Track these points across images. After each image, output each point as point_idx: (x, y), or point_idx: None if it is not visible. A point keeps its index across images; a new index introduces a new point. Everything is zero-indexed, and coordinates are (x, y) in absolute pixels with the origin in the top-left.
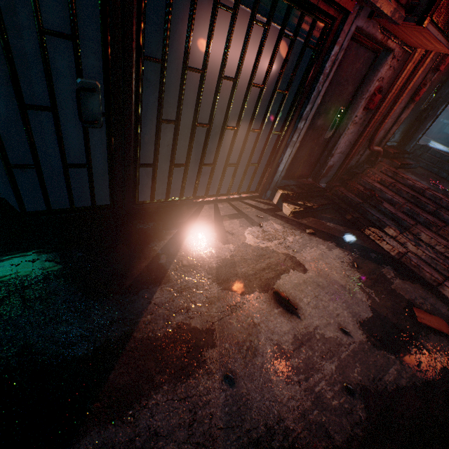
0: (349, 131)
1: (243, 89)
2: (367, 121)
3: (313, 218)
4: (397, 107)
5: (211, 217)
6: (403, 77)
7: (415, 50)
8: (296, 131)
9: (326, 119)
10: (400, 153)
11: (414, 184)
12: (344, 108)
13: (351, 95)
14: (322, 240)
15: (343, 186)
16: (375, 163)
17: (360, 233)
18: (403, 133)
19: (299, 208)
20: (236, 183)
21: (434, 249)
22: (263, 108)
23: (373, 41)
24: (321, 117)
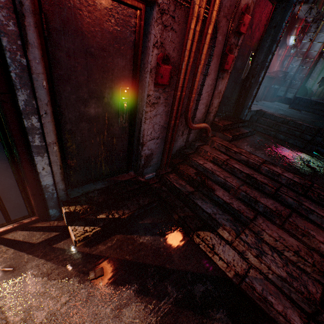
0: (149, 114)
1: None
2: (173, 98)
3: (121, 235)
4: (208, 78)
5: None
6: (190, 39)
7: (192, 1)
8: (29, 132)
9: (105, 105)
10: (232, 124)
11: (248, 159)
12: (129, 87)
13: (130, 69)
14: (114, 287)
15: (175, 171)
16: (207, 138)
17: (190, 240)
18: (233, 103)
19: (92, 228)
20: None
21: (284, 255)
22: None
23: None
24: (92, 103)
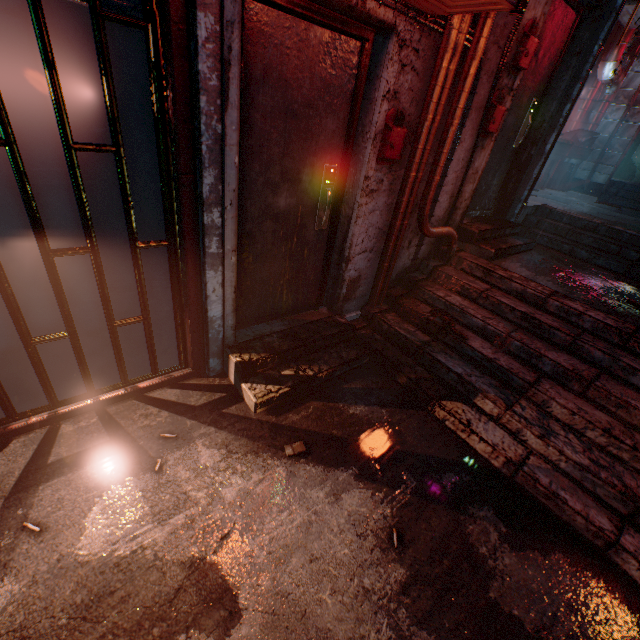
0: (364, 209)
1: (37, 155)
2: (401, 182)
3: (319, 402)
4: (459, 149)
5: (7, 480)
6: (440, 85)
7: (448, 24)
8: (207, 232)
9: (300, 193)
10: (494, 230)
11: (525, 289)
12: (337, 164)
13: (341, 135)
14: (323, 468)
15: (394, 309)
16: (450, 254)
17: (428, 415)
18: (495, 192)
19: (278, 388)
20: (139, 353)
21: (585, 437)
22: (117, 191)
23: (330, 5)
24: (283, 190)
